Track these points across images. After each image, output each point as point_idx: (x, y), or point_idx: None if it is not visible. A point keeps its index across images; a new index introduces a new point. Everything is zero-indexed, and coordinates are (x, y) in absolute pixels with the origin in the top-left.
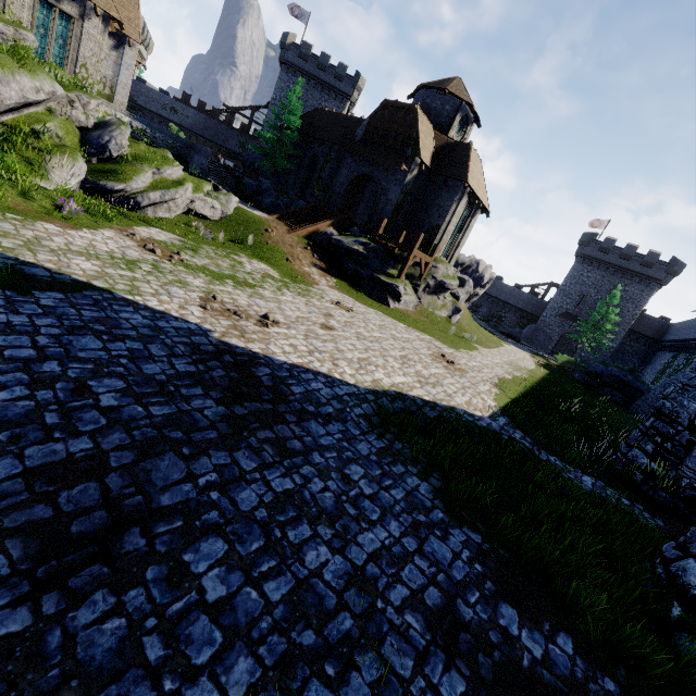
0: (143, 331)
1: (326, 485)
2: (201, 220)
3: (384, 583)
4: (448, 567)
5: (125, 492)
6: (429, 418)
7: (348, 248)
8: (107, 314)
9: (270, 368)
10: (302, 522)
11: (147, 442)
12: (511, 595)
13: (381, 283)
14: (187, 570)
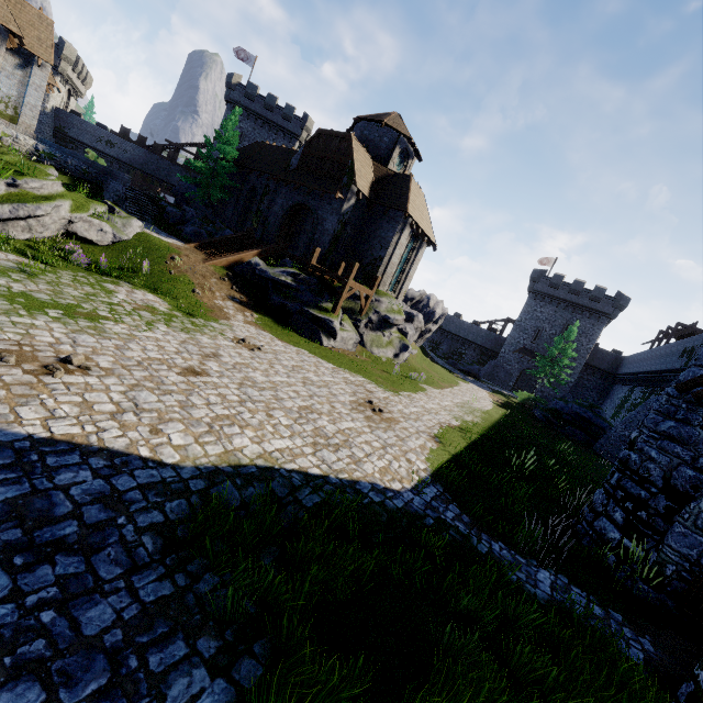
0: None
1: None
2: (85, 244)
3: None
4: None
5: None
6: (304, 507)
7: (274, 279)
8: None
9: None
10: None
11: None
12: None
13: (312, 318)
14: None
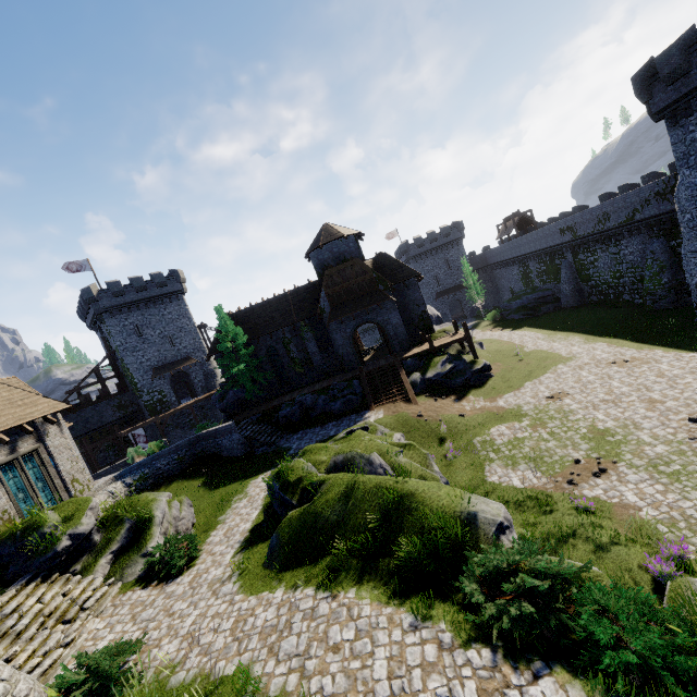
0: None
1: None
2: None
3: None
4: None
5: None
6: None
7: (446, 372)
8: None
9: None
10: None
11: None
12: None
13: (479, 371)
14: None
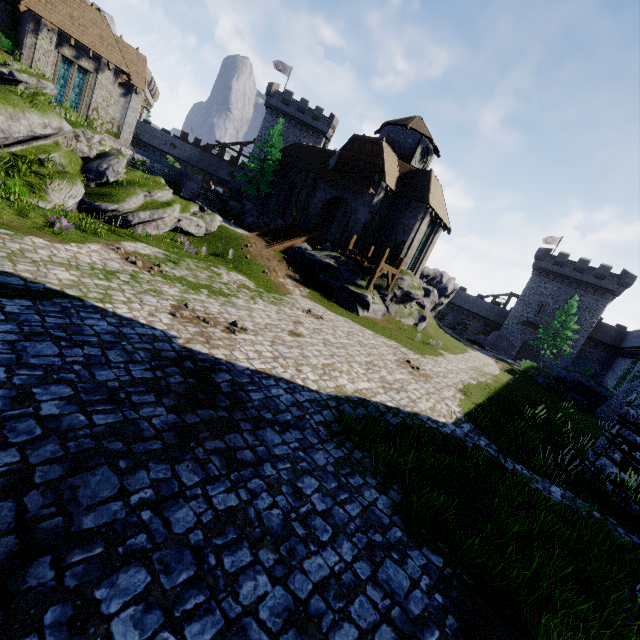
0: (105, 337)
1: (275, 501)
2: (187, 236)
3: (329, 621)
4: (404, 598)
5: (44, 512)
6: (391, 424)
7: (320, 261)
8: (71, 321)
9: (230, 374)
10: (242, 546)
11: (81, 454)
12: (476, 633)
13: (350, 293)
14: (96, 610)
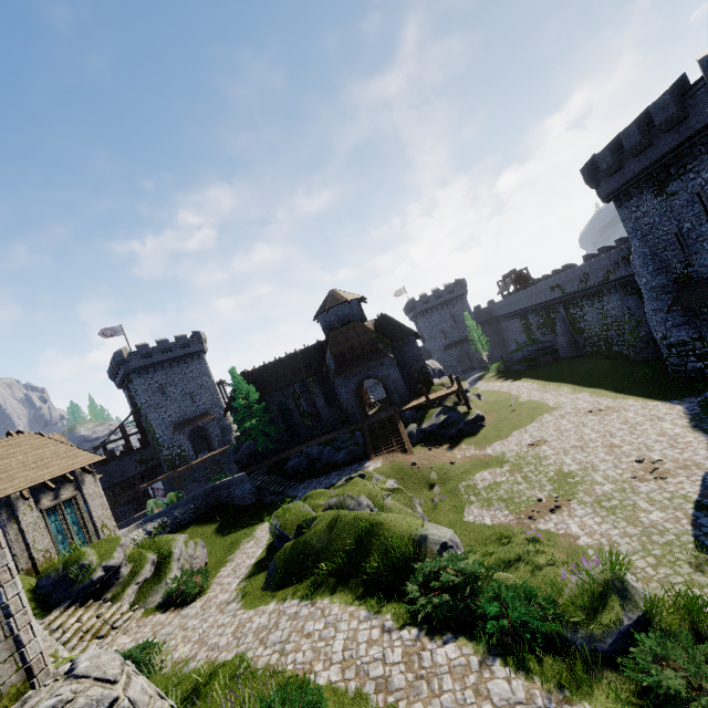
0: None
1: None
2: None
3: None
4: None
5: None
6: None
7: (440, 423)
8: None
9: None
10: None
11: None
12: None
13: (472, 421)
14: None
